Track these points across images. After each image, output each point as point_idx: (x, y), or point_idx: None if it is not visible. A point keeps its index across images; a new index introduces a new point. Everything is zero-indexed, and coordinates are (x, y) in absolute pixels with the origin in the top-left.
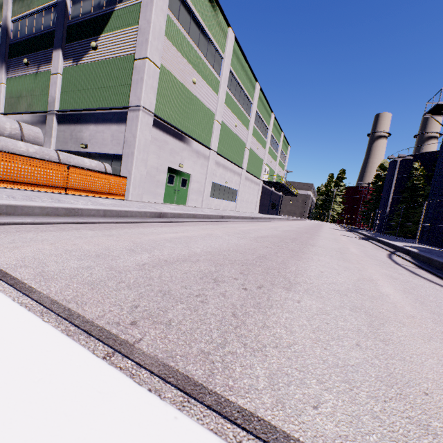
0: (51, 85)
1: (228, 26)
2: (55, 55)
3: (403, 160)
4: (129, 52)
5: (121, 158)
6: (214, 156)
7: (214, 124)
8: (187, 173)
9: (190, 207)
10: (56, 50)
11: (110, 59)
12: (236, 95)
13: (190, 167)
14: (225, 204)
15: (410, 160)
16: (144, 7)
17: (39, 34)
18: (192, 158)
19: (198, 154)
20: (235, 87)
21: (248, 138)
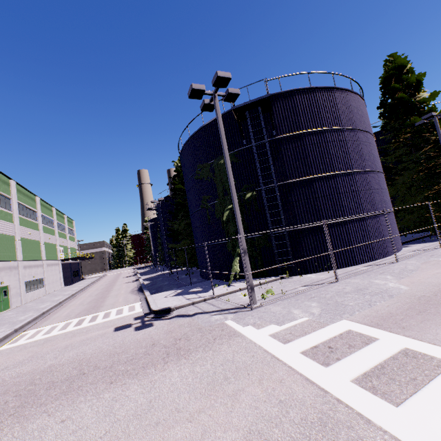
0: None
1: (10, 179)
2: None
3: (153, 221)
4: None
5: None
6: (22, 264)
7: (17, 242)
8: (6, 285)
9: (16, 308)
10: None
11: None
12: (24, 214)
13: (8, 280)
14: (38, 293)
15: (156, 221)
16: None
17: None
18: (8, 274)
19: (11, 269)
20: (23, 209)
21: (41, 237)
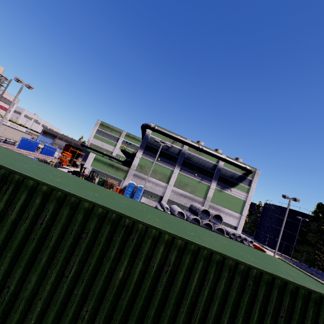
0: (209, 191)
1: None
2: (213, 182)
3: None
4: (242, 198)
5: (234, 227)
6: None
7: None
8: None
9: None
10: (214, 181)
11: (235, 196)
12: None
13: None
14: None
15: None
16: (250, 191)
17: (204, 168)
18: None
19: None
20: None
21: None
